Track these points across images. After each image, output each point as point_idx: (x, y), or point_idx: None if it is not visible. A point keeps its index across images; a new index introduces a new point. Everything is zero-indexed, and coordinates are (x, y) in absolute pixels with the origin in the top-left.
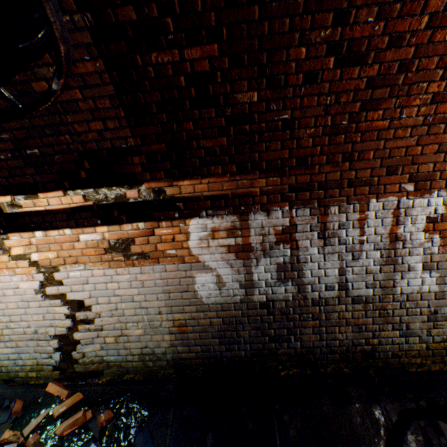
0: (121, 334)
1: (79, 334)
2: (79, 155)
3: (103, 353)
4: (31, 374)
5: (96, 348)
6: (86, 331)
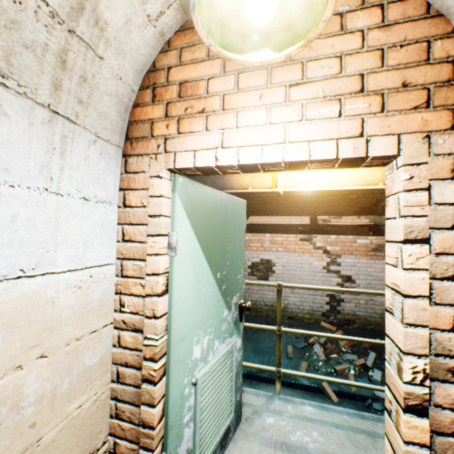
0: (369, 299)
1: (343, 295)
2: (375, 200)
3: (355, 310)
4: (305, 315)
5: (352, 305)
6: (348, 294)
